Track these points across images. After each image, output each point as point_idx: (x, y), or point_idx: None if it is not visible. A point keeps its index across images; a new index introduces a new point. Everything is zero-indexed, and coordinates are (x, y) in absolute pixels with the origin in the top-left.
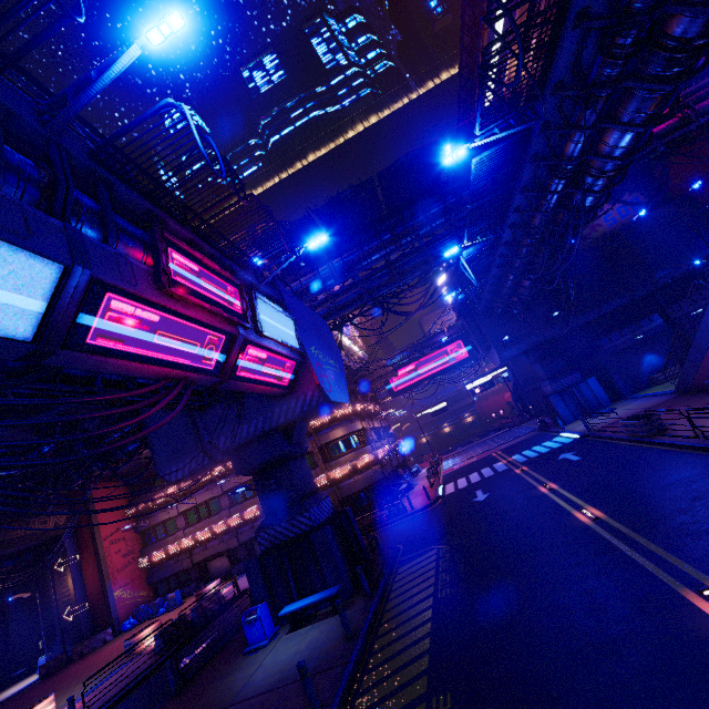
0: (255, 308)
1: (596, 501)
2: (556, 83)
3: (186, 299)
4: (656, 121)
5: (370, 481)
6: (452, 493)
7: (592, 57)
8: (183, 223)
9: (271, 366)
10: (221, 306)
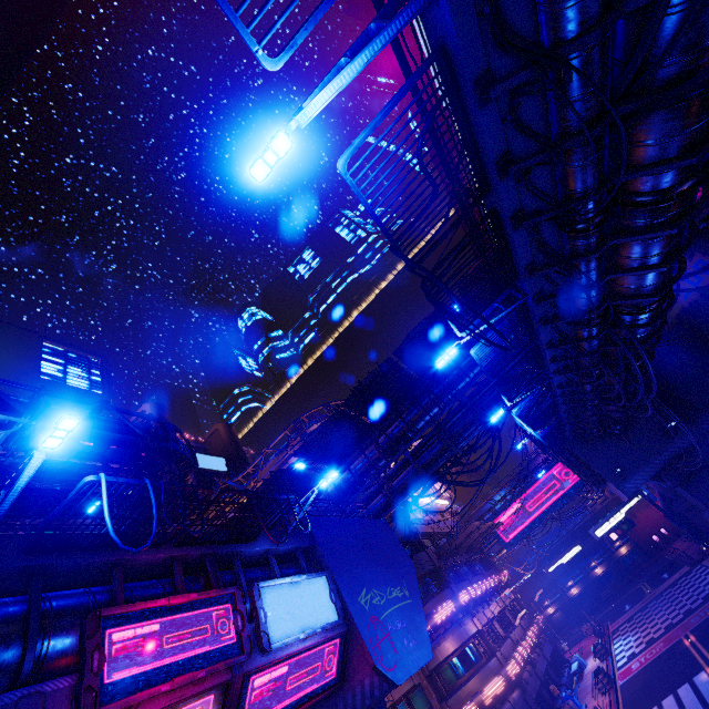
0: (257, 613)
1: None
2: (527, 267)
3: (128, 705)
4: (677, 255)
5: None
6: None
7: (555, 230)
8: (157, 545)
9: (300, 671)
10: (196, 660)
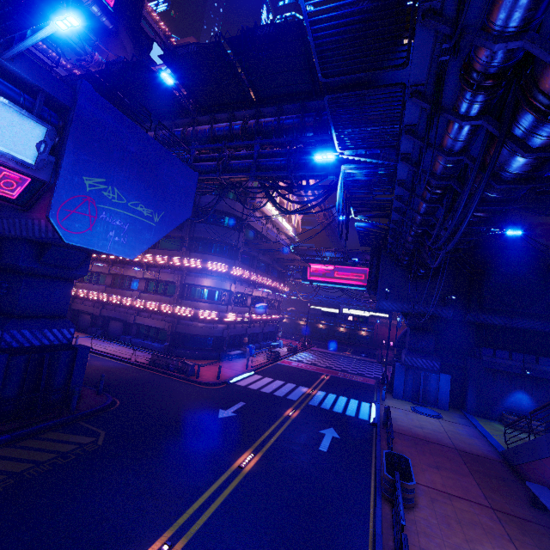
0: None
1: (199, 545)
2: None
3: None
4: None
5: (205, 332)
6: (237, 387)
7: None
8: None
9: None
10: None
